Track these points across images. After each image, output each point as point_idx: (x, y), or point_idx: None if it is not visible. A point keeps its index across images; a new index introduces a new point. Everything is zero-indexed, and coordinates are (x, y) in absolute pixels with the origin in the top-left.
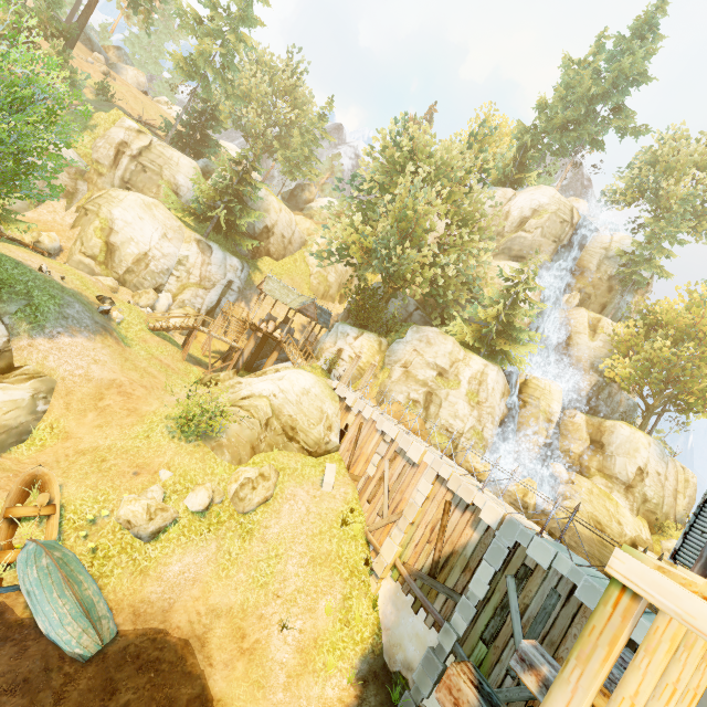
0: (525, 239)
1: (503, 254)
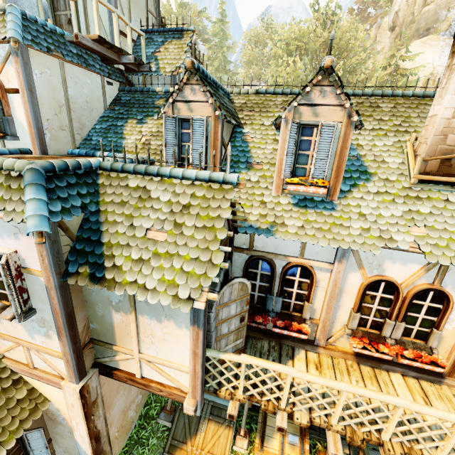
0: (428, 11)
1: (412, 38)
